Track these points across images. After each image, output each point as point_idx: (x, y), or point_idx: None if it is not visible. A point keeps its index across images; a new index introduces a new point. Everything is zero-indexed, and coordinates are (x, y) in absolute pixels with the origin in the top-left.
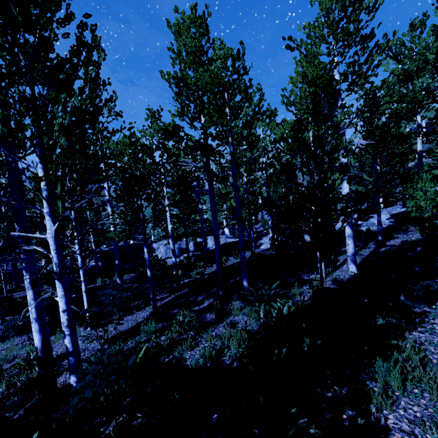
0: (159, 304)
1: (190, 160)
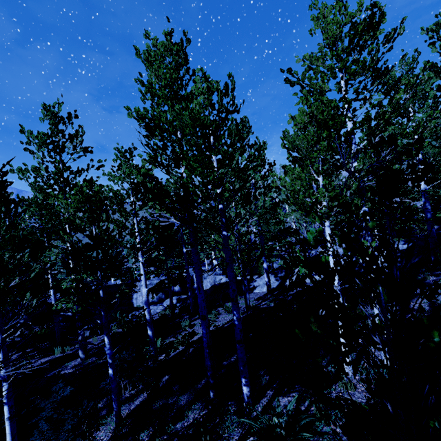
0: (127, 411)
1: (168, 214)
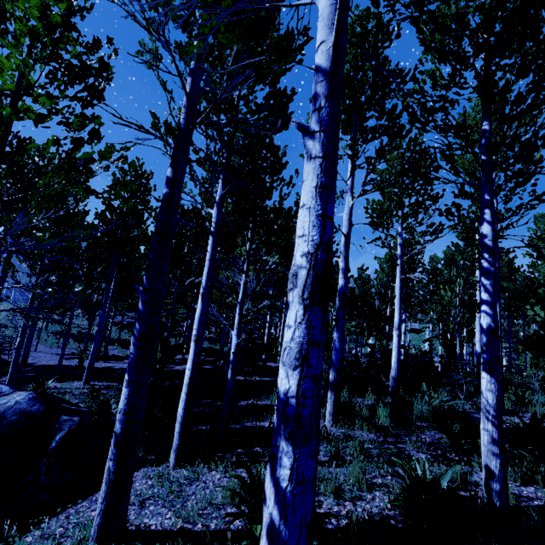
0: None
1: None
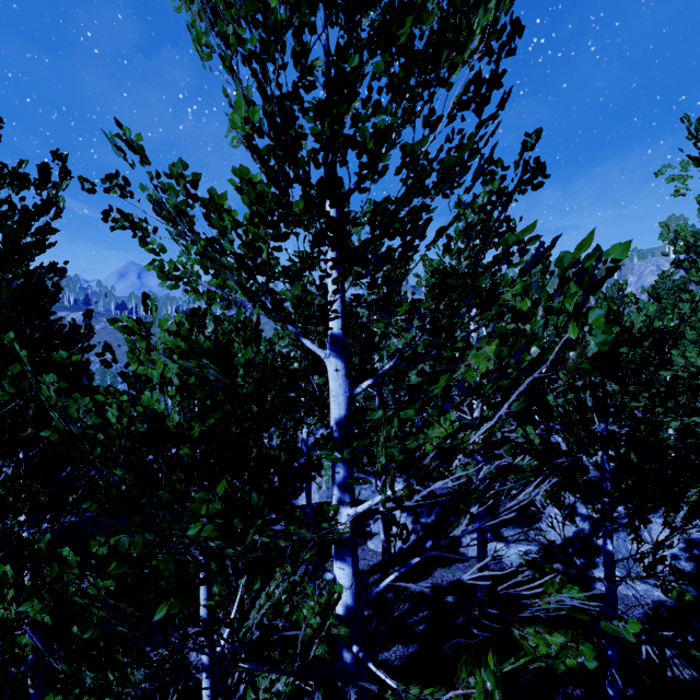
0: None
1: None
